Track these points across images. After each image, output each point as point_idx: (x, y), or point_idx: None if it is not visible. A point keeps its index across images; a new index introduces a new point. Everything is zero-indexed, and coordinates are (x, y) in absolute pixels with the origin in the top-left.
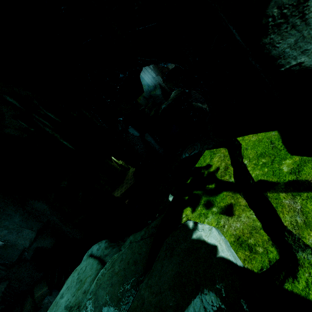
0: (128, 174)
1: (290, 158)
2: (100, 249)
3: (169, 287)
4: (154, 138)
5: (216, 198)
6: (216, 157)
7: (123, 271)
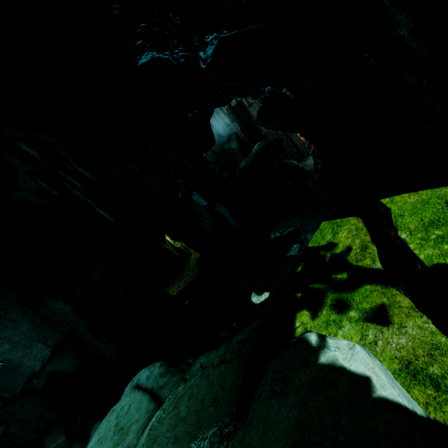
0: (189, 263)
1: None
2: (151, 377)
3: None
4: (228, 209)
5: (354, 296)
6: (342, 231)
7: (195, 416)
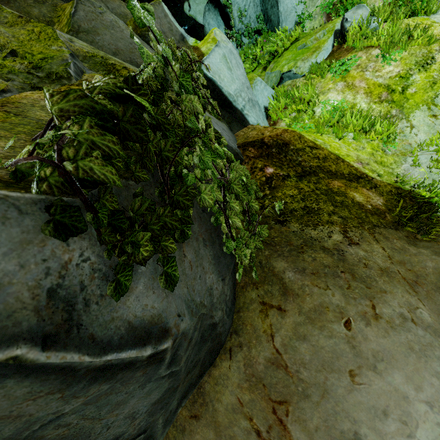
0: None
1: None
2: None
3: None
4: None
5: None
6: None
7: None
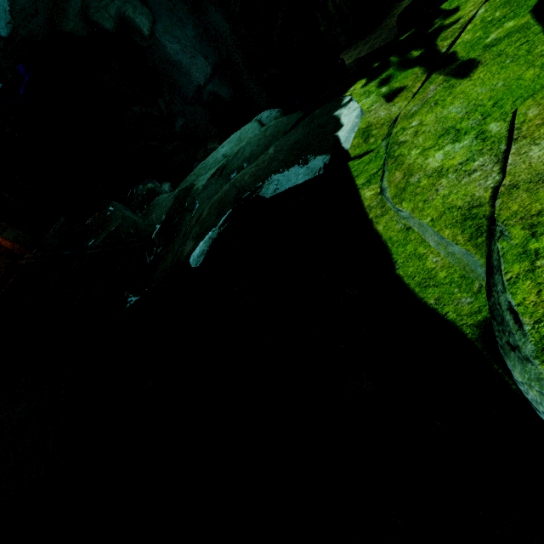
0: (393, 14)
1: (519, 18)
2: (269, 118)
3: (286, 149)
4: None
5: (400, 75)
6: None
7: (271, 137)
